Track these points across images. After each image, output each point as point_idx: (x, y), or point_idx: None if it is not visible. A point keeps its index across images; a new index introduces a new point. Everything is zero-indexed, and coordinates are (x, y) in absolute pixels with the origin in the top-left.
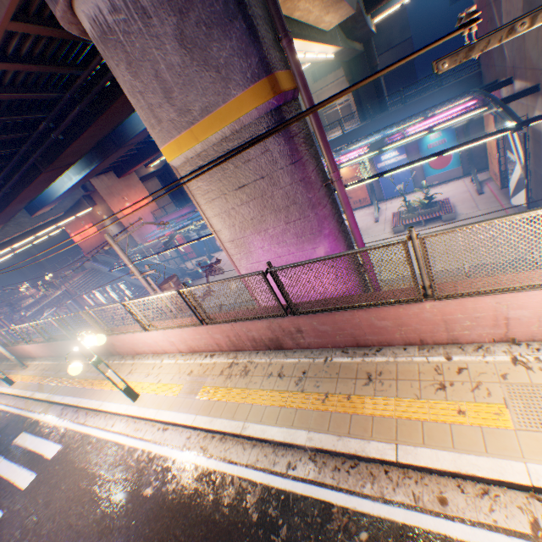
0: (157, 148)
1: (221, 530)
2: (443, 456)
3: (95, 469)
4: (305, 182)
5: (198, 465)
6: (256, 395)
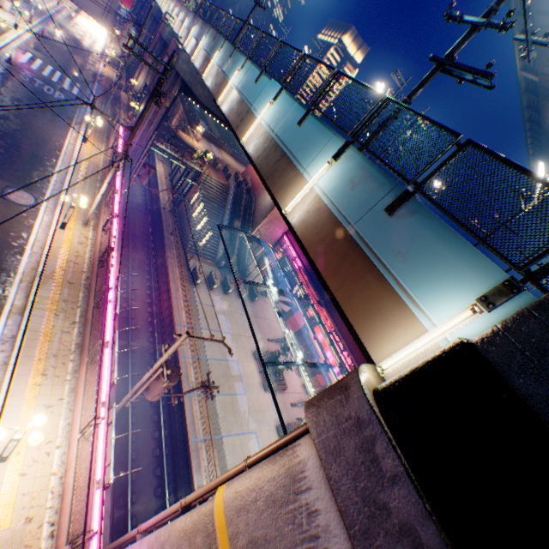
0: None
1: None
2: None
3: None
4: None
5: None
6: None
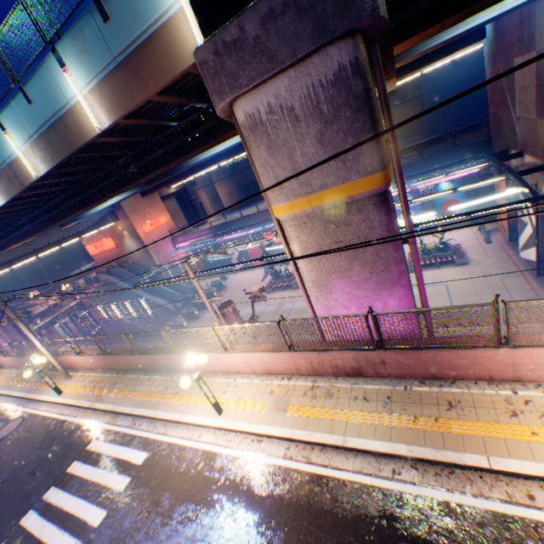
0: (185, 173)
1: (346, 520)
2: (526, 464)
3: (196, 473)
4: (394, 245)
5: (305, 470)
6: (347, 414)
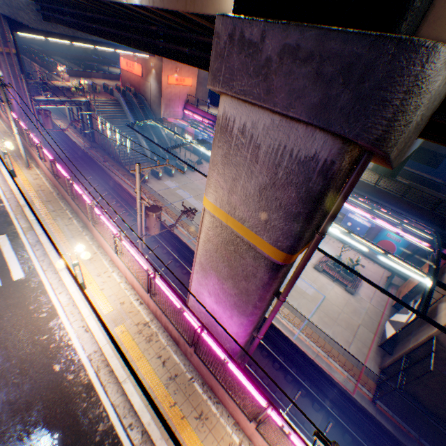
0: None
1: (79, 430)
2: None
3: (36, 318)
4: (261, 296)
5: (90, 376)
6: (144, 363)
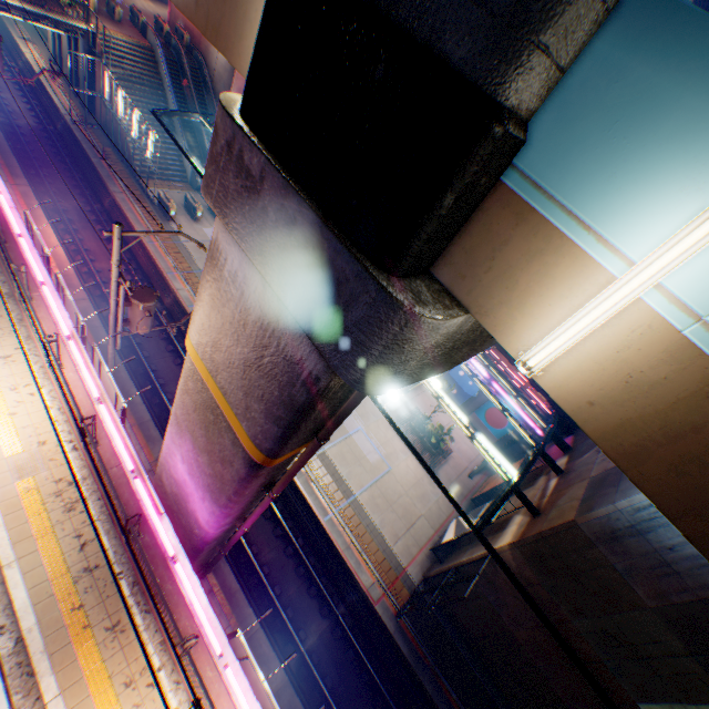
0: None
1: None
2: None
3: None
4: (238, 490)
5: None
6: (51, 542)
